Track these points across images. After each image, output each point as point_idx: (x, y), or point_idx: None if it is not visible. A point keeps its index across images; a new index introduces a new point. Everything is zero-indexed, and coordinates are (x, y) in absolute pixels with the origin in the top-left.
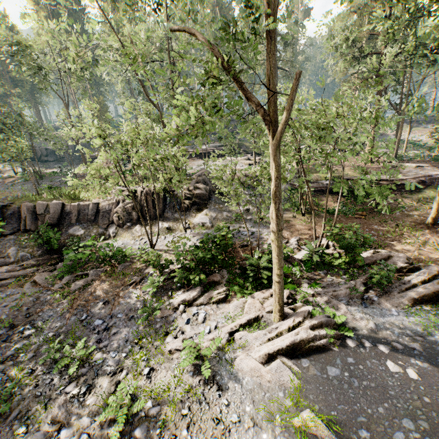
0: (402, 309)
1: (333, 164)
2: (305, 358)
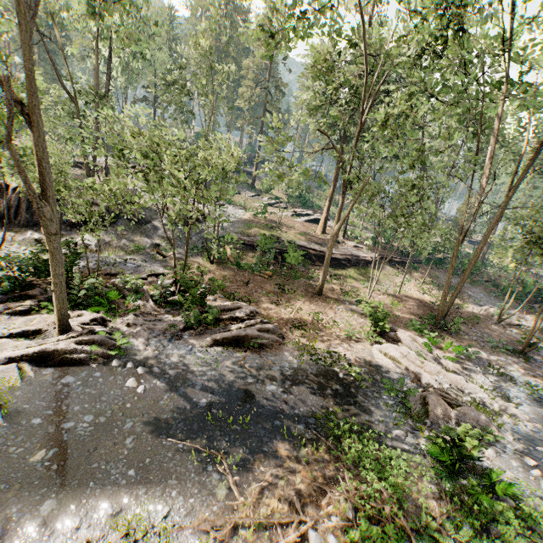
0: (200, 347)
1: (287, 226)
2: (53, 368)
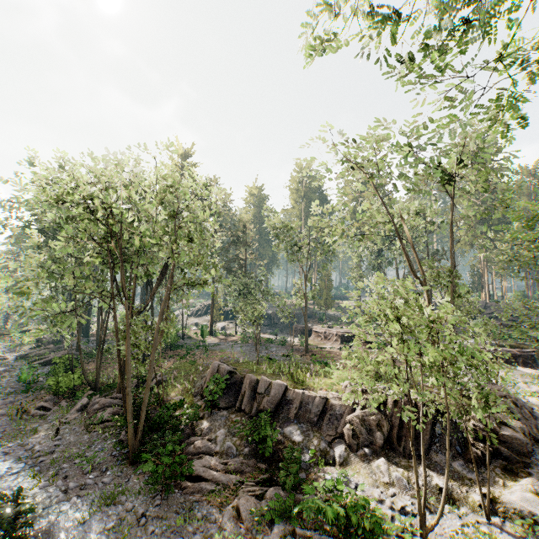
0: None
1: None
2: None
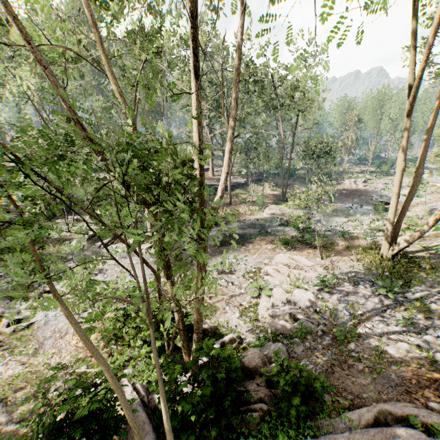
0: None
1: None
2: None
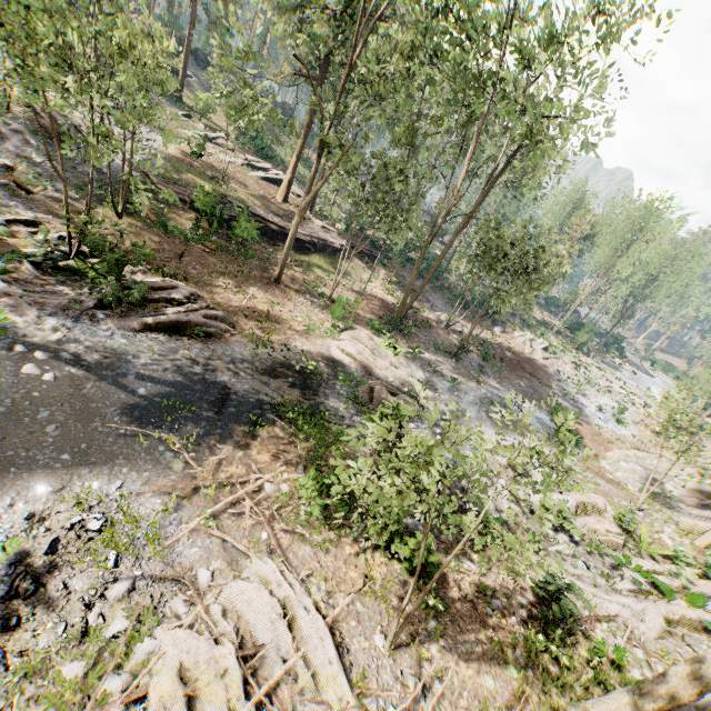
0: (126, 332)
1: (235, 180)
2: None
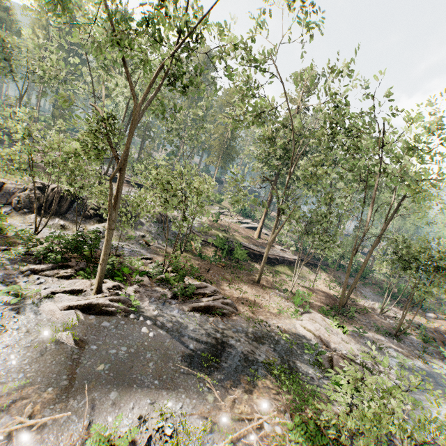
0: (184, 311)
1: (233, 230)
2: (94, 315)
